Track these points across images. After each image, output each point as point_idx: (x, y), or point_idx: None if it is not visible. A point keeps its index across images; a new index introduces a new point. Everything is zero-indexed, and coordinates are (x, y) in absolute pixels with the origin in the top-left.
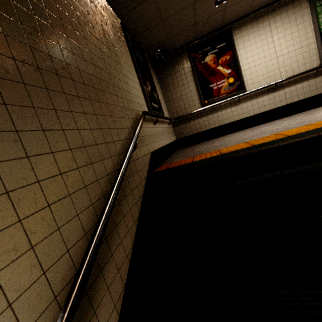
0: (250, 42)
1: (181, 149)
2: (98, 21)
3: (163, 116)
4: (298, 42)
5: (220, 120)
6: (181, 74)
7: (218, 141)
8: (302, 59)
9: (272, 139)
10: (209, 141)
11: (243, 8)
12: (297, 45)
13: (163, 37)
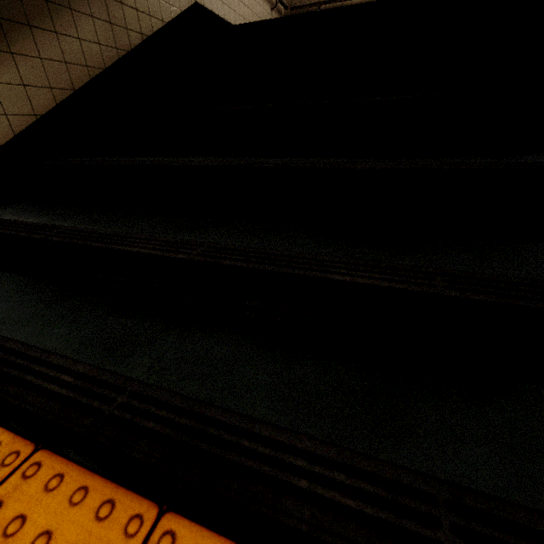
0: None
1: None
2: None
3: None
4: None
5: None
6: None
7: None
8: None
9: None
10: None
11: None
12: None
13: None
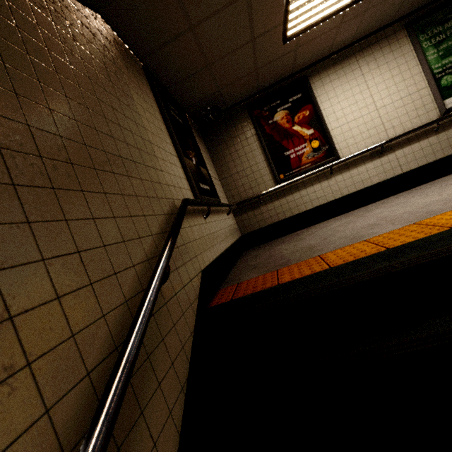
0: (336, 91)
1: (251, 251)
2: (96, 56)
3: (219, 203)
4: (403, 87)
5: (306, 202)
6: (241, 139)
7: (310, 236)
8: (414, 109)
9: (420, 235)
10: (292, 234)
11: (321, 48)
12: (402, 91)
13: (210, 90)
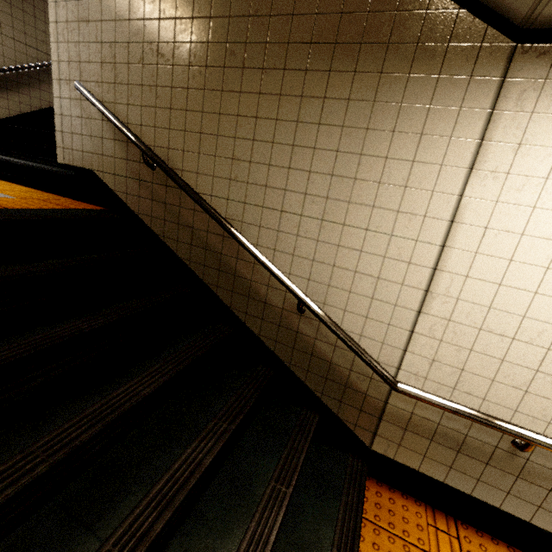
0: None
1: None
2: None
3: None
4: None
5: None
6: None
7: None
8: None
9: None
10: None
11: None
12: None
13: None
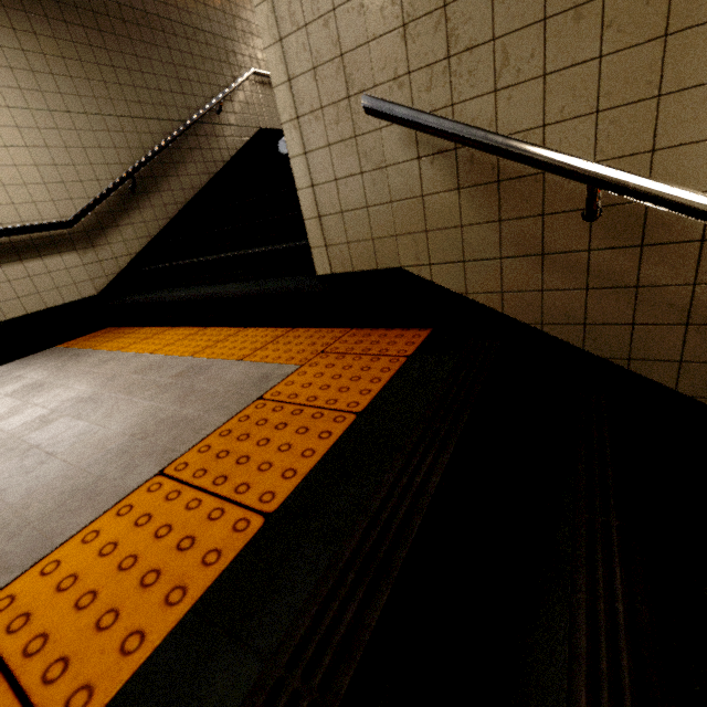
0: None
1: None
2: None
3: None
4: None
5: None
6: None
7: None
8: None
9: None
10: None
11: None
12: None
13: None
